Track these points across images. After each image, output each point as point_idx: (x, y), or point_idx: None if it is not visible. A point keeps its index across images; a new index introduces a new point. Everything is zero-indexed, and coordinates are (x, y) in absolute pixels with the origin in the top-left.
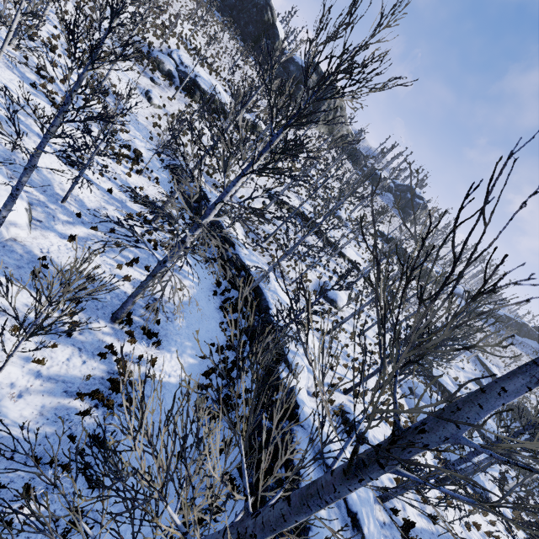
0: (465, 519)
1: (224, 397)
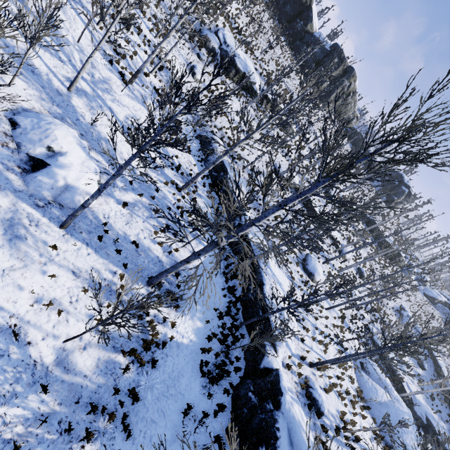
0: None
1: (220, 361)
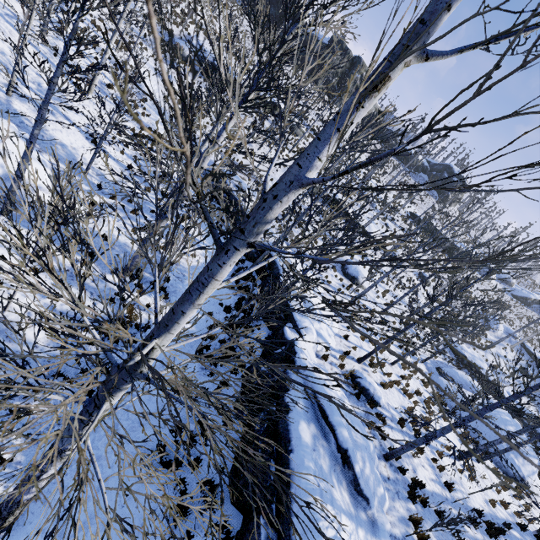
0: (490, 496)
1: (227, 348)
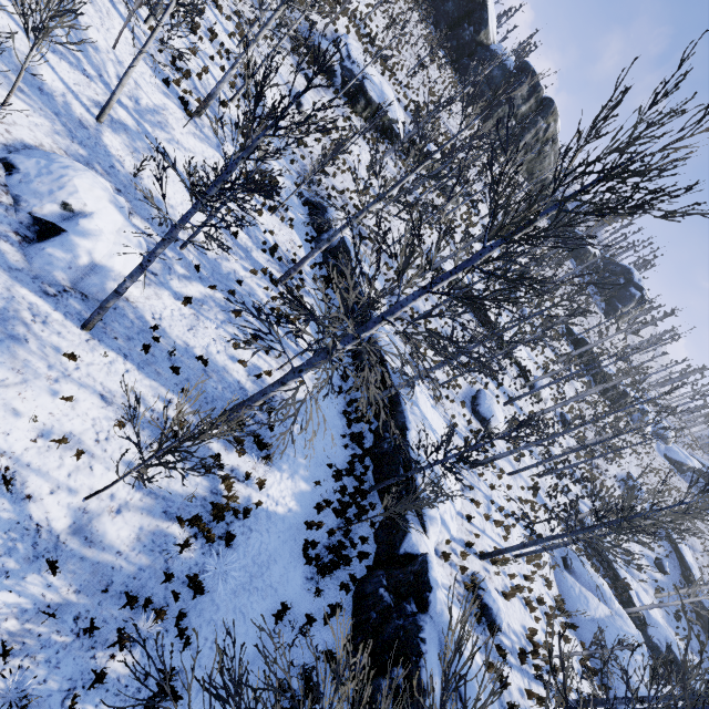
0: None
1: (336, 543)
